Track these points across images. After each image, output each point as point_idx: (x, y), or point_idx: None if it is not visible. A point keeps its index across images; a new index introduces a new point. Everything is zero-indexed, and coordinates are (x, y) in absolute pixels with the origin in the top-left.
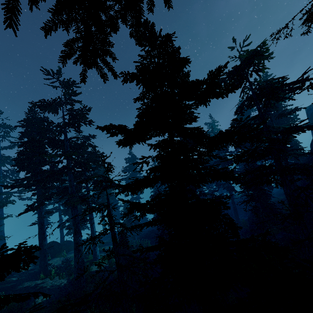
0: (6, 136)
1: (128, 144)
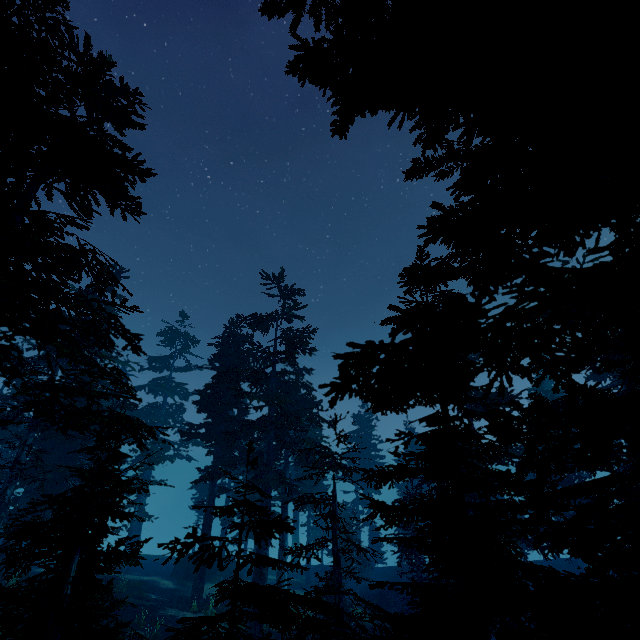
0: (184, 352)
1: (381, 410)
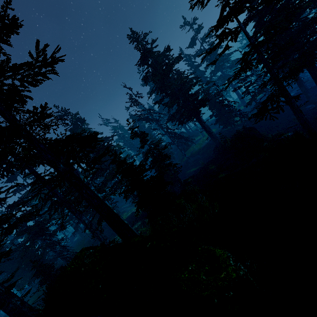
0: None
1: None
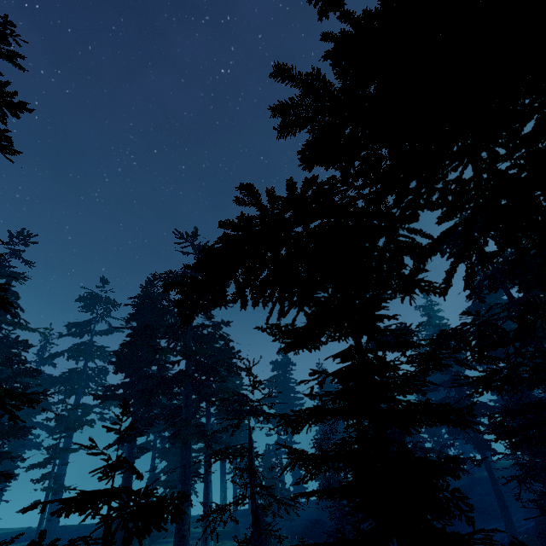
0: (105, 316)
1: (293, 349)
